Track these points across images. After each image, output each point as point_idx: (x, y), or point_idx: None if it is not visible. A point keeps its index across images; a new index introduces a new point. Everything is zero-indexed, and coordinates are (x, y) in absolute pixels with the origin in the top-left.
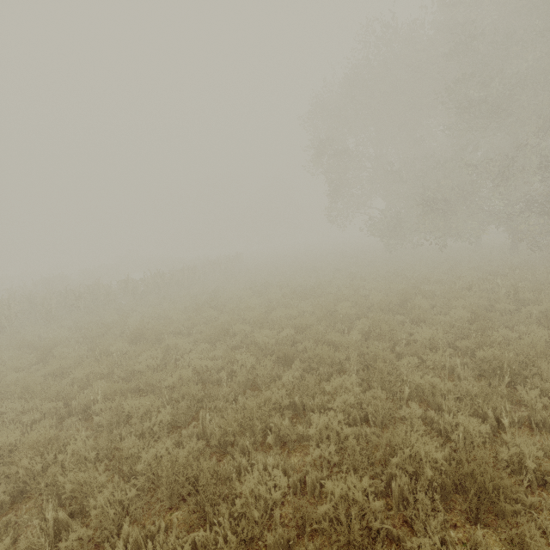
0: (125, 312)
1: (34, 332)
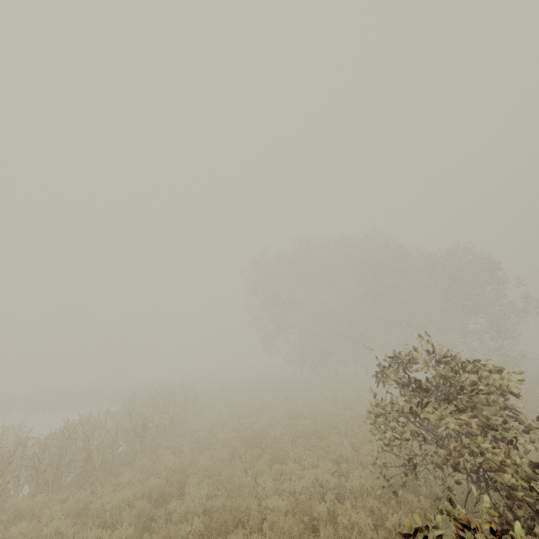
0: (236, 428)
1: (171, 461)
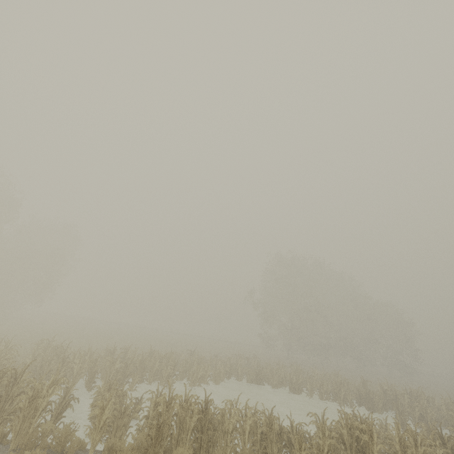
0: None
1: None
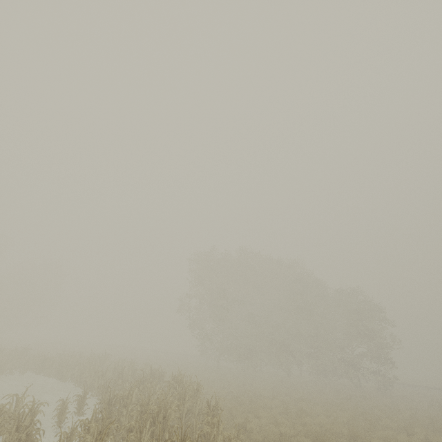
0: (280, 422)
1: None
